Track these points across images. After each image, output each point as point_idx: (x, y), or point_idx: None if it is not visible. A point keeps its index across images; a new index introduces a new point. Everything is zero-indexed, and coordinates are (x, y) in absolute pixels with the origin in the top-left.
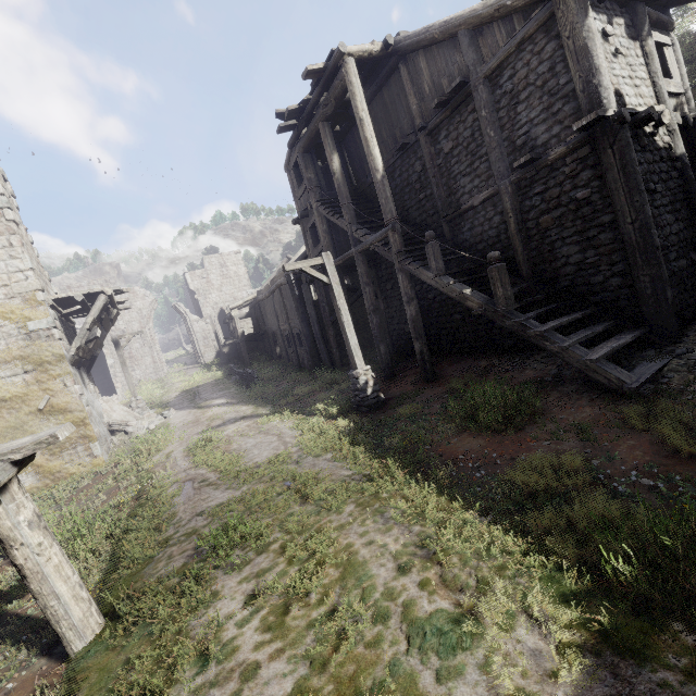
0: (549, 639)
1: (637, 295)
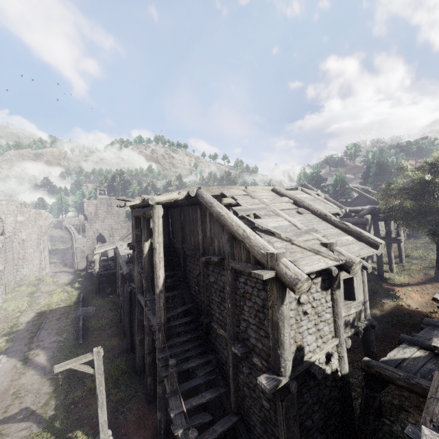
0: None
1: None
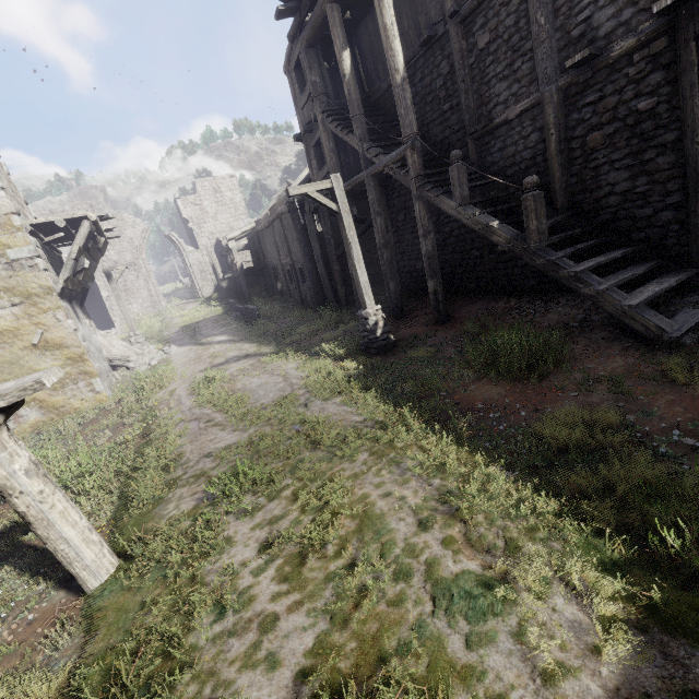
0: (591, 612)
1: (690, 232)
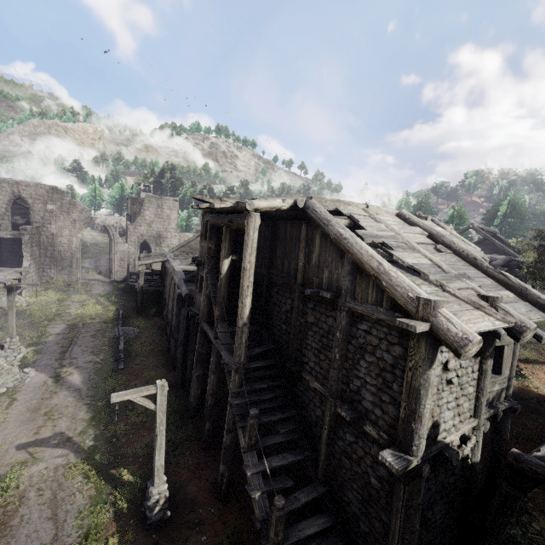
0: None
1: None
